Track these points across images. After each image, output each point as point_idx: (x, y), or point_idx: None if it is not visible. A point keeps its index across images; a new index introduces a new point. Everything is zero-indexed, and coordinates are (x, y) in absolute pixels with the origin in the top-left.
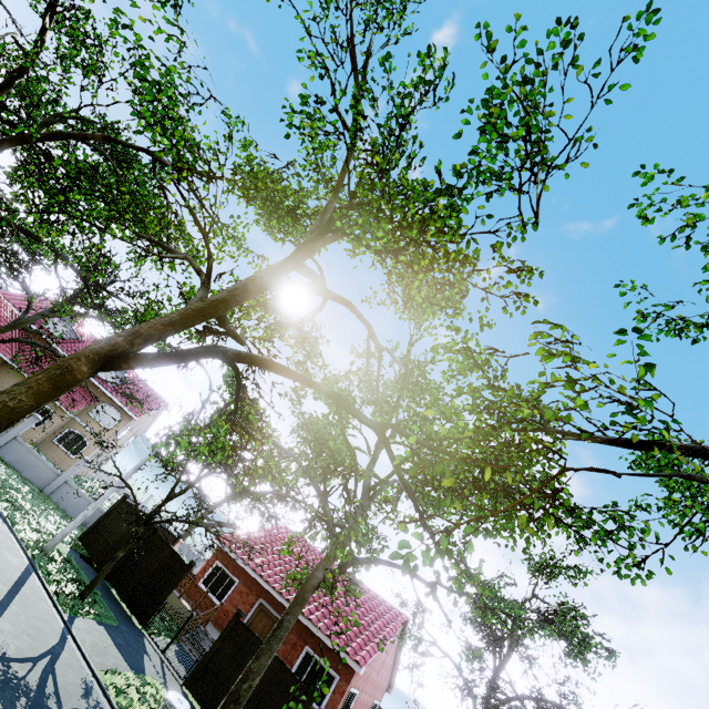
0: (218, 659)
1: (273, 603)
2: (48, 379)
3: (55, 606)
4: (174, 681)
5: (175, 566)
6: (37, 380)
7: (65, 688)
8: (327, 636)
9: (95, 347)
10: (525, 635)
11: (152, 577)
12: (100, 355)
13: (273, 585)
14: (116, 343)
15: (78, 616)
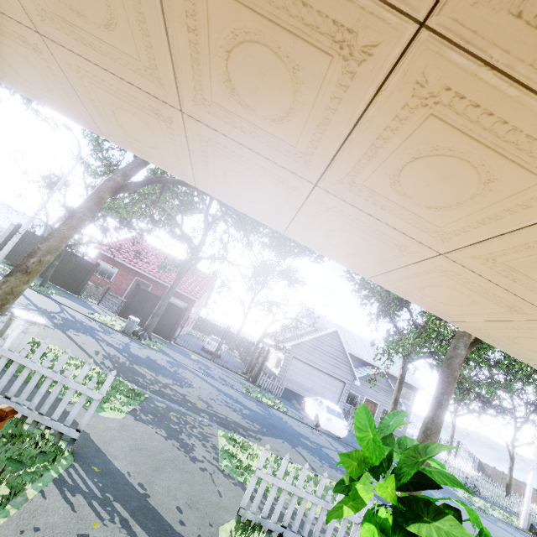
0: (133, 304)
1: (144, 278)
2: (95, 204)
3: (36, 292)
4: (112, 315)
5: (86, 266)
6: (90, 205)
7: (83, 320)
8: (180, 290)
9: (109, 184)
10: (274, 281)
11: (72, 272)
12: (113, 188)
13: (144, 270)
14: (118, 181)
15: (50, 295)
